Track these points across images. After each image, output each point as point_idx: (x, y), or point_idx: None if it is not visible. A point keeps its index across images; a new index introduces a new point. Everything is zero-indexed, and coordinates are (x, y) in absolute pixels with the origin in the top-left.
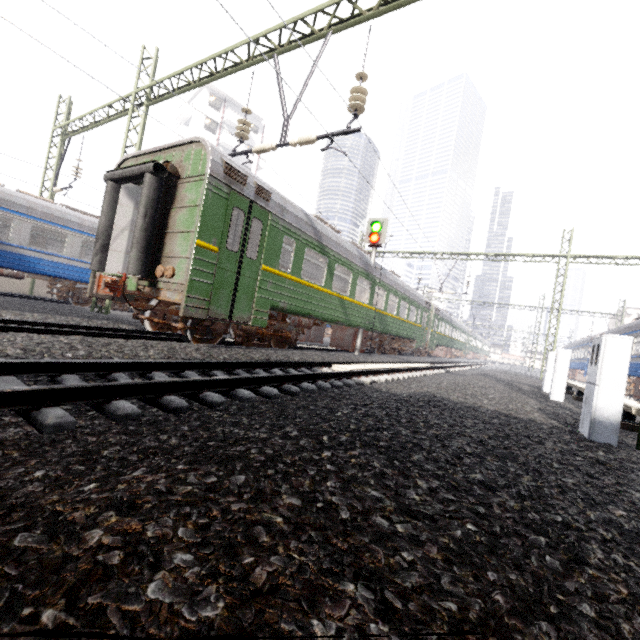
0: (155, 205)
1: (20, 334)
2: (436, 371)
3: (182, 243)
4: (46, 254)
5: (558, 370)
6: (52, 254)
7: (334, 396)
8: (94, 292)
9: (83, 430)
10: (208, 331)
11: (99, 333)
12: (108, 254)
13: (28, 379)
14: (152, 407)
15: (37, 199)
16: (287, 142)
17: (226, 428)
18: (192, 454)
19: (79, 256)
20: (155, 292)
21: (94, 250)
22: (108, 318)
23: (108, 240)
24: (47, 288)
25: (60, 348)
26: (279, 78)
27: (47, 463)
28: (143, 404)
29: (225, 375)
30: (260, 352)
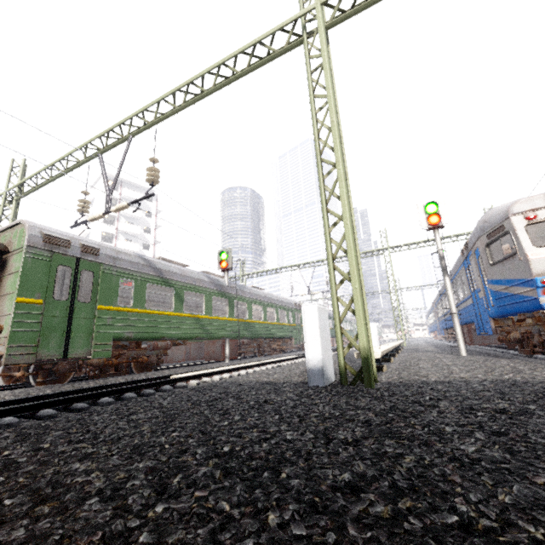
0: None
1: None
2: (297, 360)
3: (9, 302)
4: None
5: None
6: None
7: None
8: None
9: None
10: (51, 373)
11: None
12: None
13: None
14: None
15: None
16: (109, 210)
17: None
18: None
19: None
20: None
21: None
22: None
23: None
24: None
25: None
26: (102, 168)
27: None
28: None
29: None
30: (104, 380)
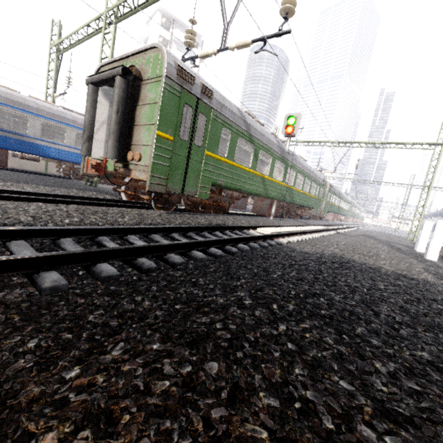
0: (124, 103)
1: (32, 204)
2: (330, 232)
3: (146, 134)
4: (52, 143)
5: (435, 236)
6: (56, 143)
7: (263, 255)
8: (84, 172)
9: (74, 290)
10: (166, 201)
11: (89, 202)
12: (93, 143)
13: (36, 241)
14: (128, 266)
15: (43, 102)
16: (226, 47)
17: (187, 288)
18: (163, 322)
19: (75, 145)
20: (127, 172)
21: (82, 140)
22: (96, 190)
23: (92, 132)
24: (56, 168)
25: (60, 216)
26: None
27: (41, 329)
28: (121, 264)
29: (181, 237)
30: (204, 217)
